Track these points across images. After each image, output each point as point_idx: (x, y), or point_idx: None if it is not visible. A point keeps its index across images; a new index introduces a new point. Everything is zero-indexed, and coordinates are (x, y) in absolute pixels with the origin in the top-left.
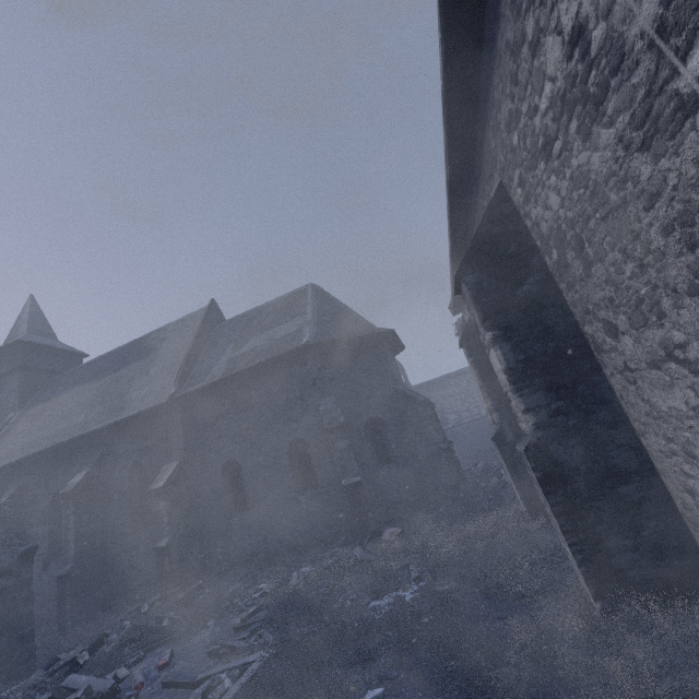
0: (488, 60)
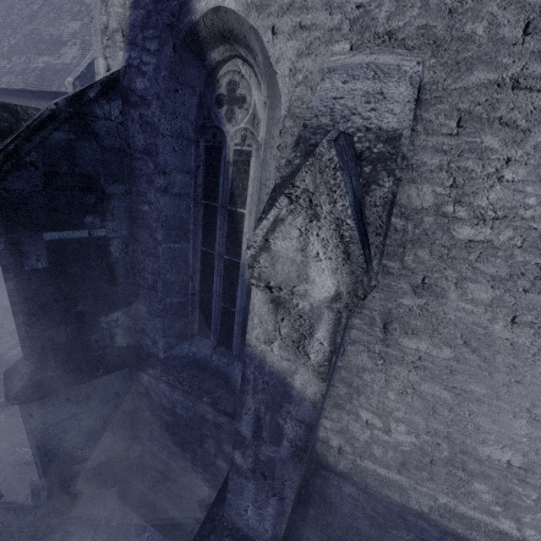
0: (45, 97)
